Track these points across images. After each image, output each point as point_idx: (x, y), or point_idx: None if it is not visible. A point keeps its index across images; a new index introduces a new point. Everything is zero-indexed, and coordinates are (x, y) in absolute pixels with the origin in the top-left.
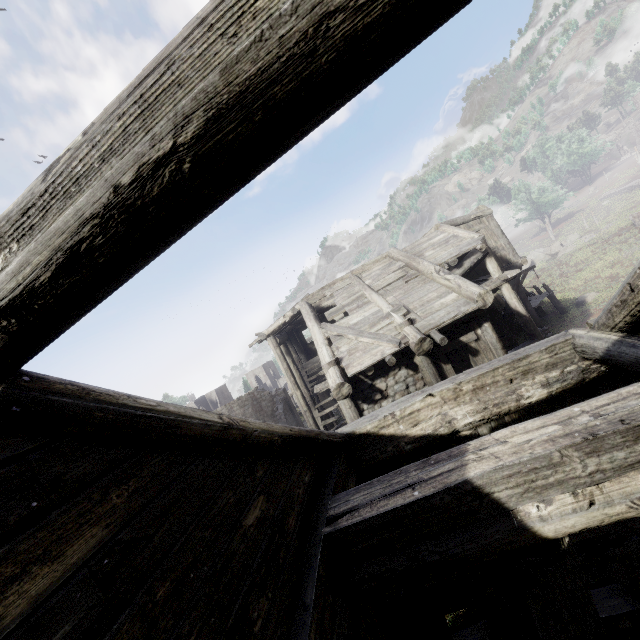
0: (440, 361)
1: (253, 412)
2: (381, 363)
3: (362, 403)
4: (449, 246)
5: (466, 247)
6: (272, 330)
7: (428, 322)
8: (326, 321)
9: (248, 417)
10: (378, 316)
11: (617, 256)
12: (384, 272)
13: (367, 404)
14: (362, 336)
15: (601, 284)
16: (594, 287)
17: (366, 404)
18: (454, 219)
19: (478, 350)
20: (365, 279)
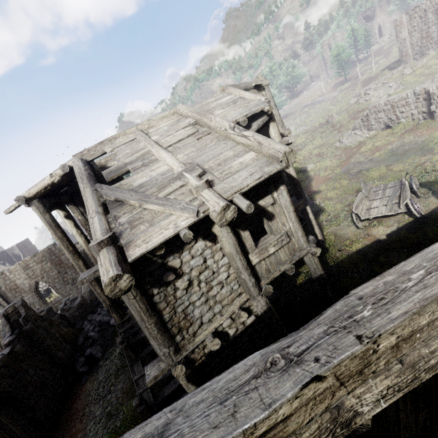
0: (238, 228)
1: (52, 266)
2: (174, 236)
3: (151, 288)
4: (238, 106)
5: (255, 107)
6: (35, 192)
7: (229, 184)
8: (116, 181)
9: (47, 271)
10: (168, 176)
11: (321, 141)
12: (173, 128)
13: (158, 288)
14: (148, 202)
15: (314, 159)
16: (310, 161)
17: (156, 288)
18: (238, 84)
19: (274, 214)
20: (152, 135)
